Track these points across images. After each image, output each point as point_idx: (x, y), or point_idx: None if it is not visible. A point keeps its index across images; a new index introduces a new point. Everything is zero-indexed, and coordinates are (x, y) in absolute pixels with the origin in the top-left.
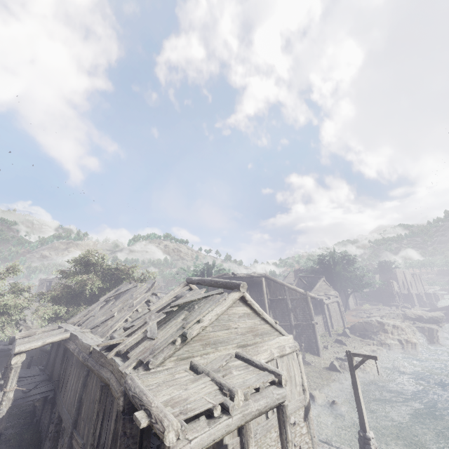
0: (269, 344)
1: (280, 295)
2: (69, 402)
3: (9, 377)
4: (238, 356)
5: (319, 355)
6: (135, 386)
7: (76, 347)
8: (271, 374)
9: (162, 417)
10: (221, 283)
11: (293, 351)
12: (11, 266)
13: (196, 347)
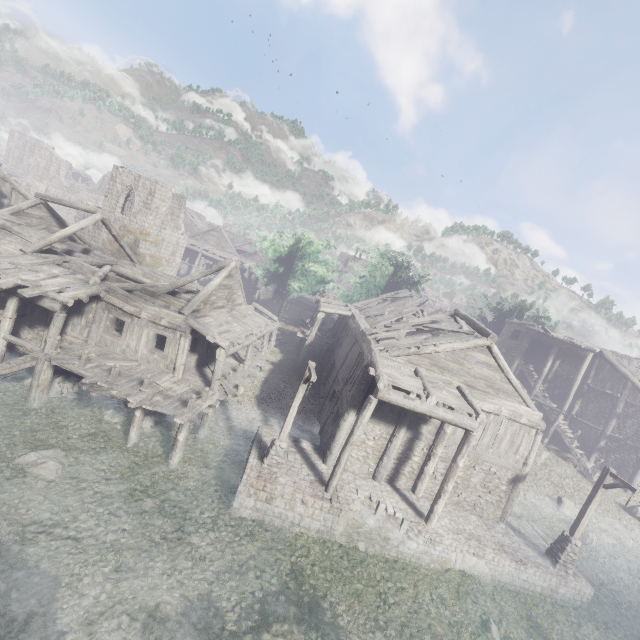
0: (501, 401)
1: (611, 388)
2: (341, 355)
3: (315, 323)
4: (459, 388)
5: (626, 490)
6: (375, 357)
7: (353, 324)
8: (472, 410)
9: (380, 375)
10: (477, 327)
11: (532, 427)
12: (326, 241)
13: (425, 362)
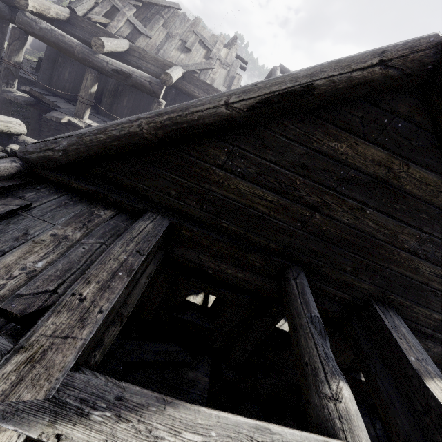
0: None
1: None
2: None
3: None
4: None
5: None
6: None
7: None
8: None
9: None
10: None
11: None
12: None
13: None
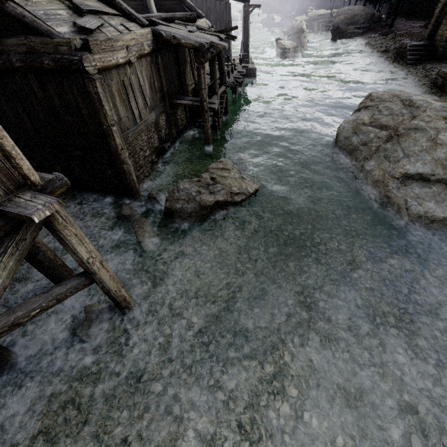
0: None
1: None
2: None
3: None
4: None
5: None
6: None
7: None
8: None
9: None
10: None
11: None
12: None
13: None
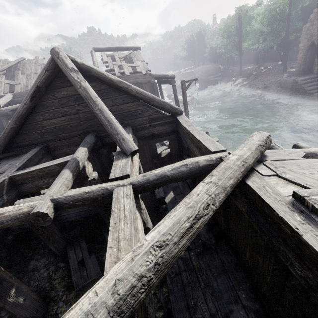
0: None
1: None
2: None
3: None
4: None
5: None
6: (157, 74)
7: None
8: None
9: (172, 74)
10: (128, 48)
11: None
12: None
13: None
